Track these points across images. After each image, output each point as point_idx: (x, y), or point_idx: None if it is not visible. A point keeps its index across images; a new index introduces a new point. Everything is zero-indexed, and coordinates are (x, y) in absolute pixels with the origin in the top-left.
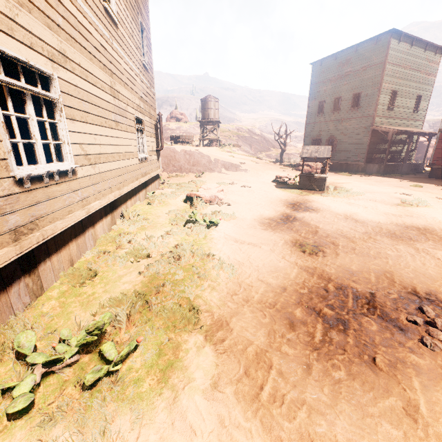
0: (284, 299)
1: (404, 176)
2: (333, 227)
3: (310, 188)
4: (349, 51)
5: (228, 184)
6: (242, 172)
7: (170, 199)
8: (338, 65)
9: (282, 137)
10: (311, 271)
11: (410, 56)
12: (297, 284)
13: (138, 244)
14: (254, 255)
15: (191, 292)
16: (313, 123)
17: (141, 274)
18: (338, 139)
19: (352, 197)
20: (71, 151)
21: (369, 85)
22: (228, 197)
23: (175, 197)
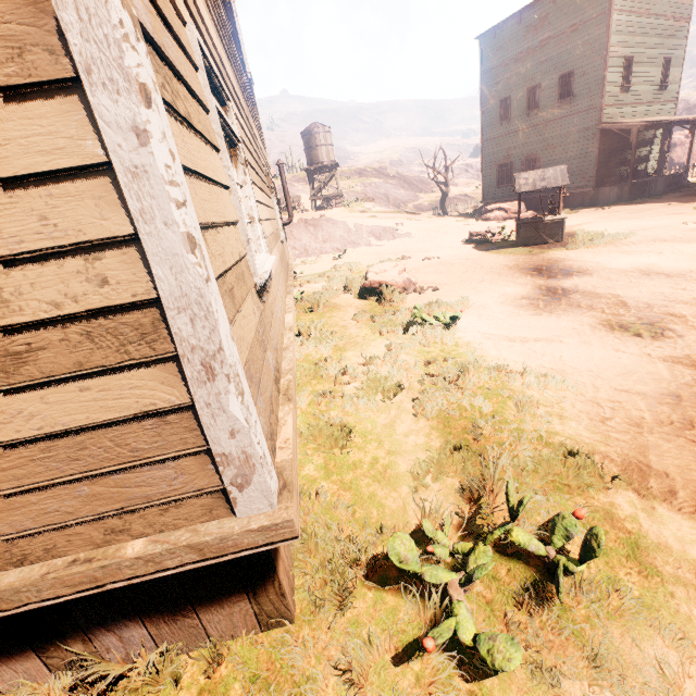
0: (695, 411)
1: (664, 197)
2: (642, 291)
3: (538, 241)
4: (543, 3)
5: (398, 259)
6: (403, 238)
7: (332, 298)
8: (525, 32)
9: (441, 172)
10: (686, 361)
11: None
12: (687, 385)
13: (370, 373)
14: (567, 356)
15: (538, 428)
16: (495, 138)
17: (417, 417)
18: (543, 157)
19: (619, 242)
20: (264, 234)
21: (587, 55)
22: (421, 278)
23: (338, 293)
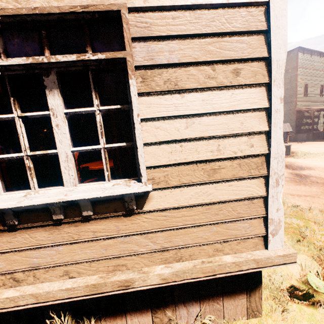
0: None
1: None
2: None
3: None
4: None
5: None
6: None
7: None
8: None
9: None
10: None
11: (311, 61)
12: None
13: None
14: None
15: None
16: None
17: None
18: None
19: (319, 156)
20: None
21: (288, 82)
22: None
23: None
